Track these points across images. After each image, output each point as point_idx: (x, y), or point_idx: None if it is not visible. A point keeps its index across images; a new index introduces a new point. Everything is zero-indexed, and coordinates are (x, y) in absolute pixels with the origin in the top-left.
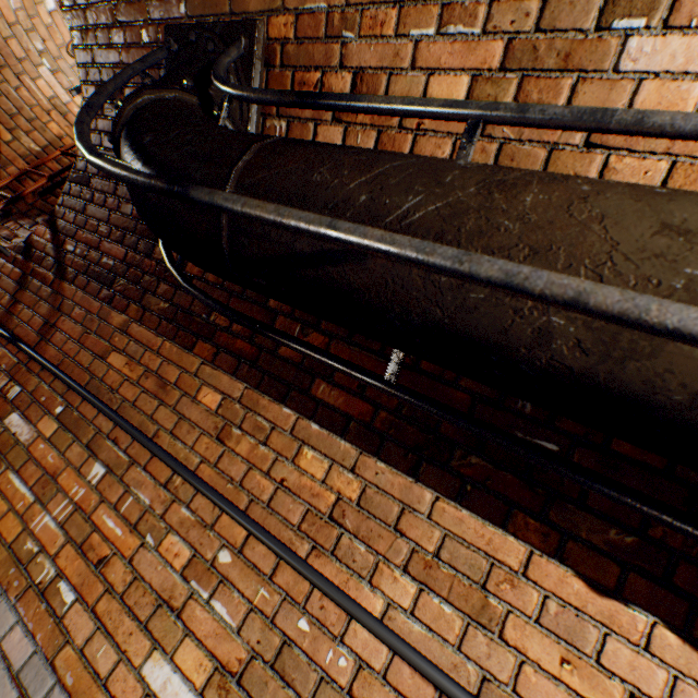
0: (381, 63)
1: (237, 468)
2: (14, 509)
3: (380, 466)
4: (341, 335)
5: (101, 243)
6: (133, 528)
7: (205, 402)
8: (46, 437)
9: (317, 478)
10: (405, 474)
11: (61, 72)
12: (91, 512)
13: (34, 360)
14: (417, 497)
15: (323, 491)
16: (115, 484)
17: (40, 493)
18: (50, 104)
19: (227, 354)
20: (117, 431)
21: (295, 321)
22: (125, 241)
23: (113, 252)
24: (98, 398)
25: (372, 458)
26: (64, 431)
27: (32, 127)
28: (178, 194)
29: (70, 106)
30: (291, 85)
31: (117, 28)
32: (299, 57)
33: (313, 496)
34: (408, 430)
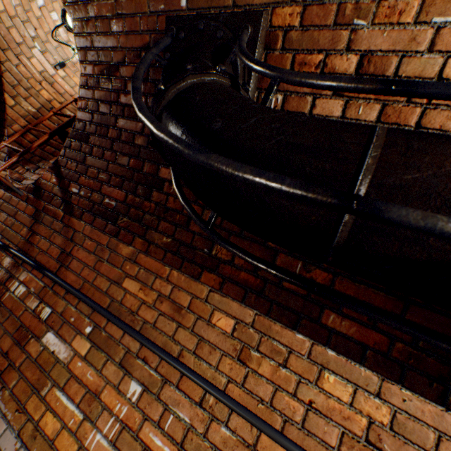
0: (393, 47)
1: (263, 388)
2: (66, 427)
3: (405, 393)
4: (344, 272)
5: (102, 187)
6: (180, 447)
7: (219, 326)
8: (81, 356)
9: (344, 401)
10: (433, 402)
11: (48, 52)
12: (137, 429)
13: (57, 284)
14: (450, 426)
15: (352, 414)
16: (153, 402)
17: (87, 410)
18: (41, 76)
19: (232, 284)
20: (144, 350)
21: (295, 258)
22: (124, 186)
23: (114, 194)
24: (123, 321)
25: (395, 385)
26: (97, 350)
27: (28, 94)
28: (356, 210)
29: (55, 77)
30: (291, 65)
31: (116, 19)
32: (302, 41)
33: (344, 419)
34: (428, 361)
